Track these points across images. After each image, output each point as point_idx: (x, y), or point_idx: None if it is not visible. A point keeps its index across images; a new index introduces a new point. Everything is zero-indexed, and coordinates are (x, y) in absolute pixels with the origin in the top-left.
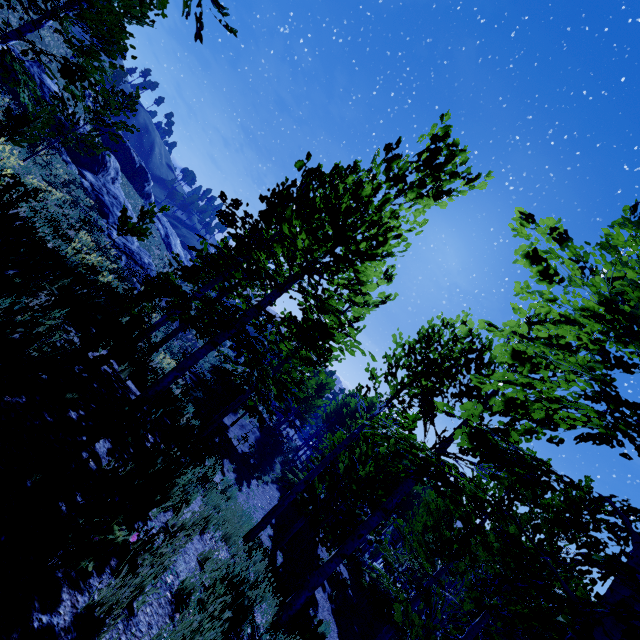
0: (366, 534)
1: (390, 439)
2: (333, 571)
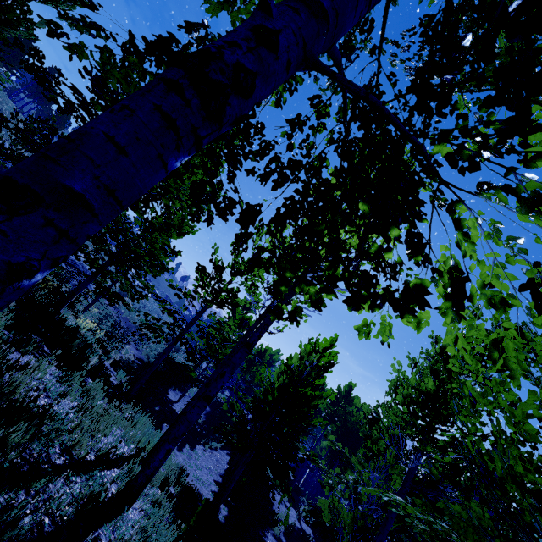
0: (230, 372)
1: (312, 364)
2: (290, 525)
